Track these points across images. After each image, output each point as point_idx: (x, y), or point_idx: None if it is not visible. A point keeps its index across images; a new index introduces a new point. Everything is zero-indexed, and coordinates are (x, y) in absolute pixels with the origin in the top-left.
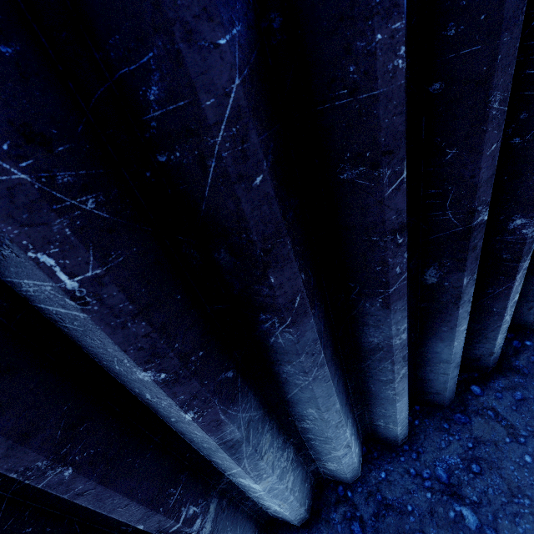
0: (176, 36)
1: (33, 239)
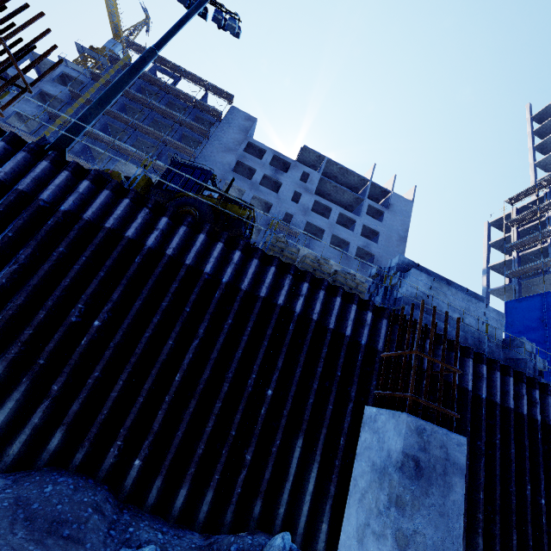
0: (20, 295)
1: None
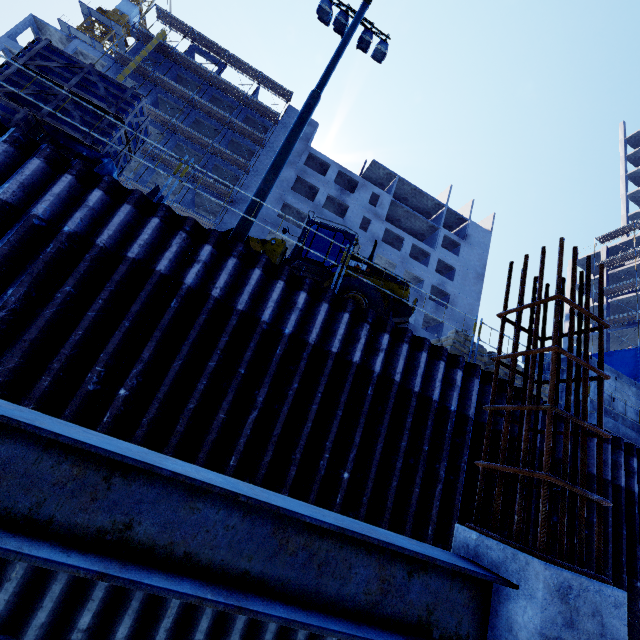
0: (267, 450)
1: (235, 455)
